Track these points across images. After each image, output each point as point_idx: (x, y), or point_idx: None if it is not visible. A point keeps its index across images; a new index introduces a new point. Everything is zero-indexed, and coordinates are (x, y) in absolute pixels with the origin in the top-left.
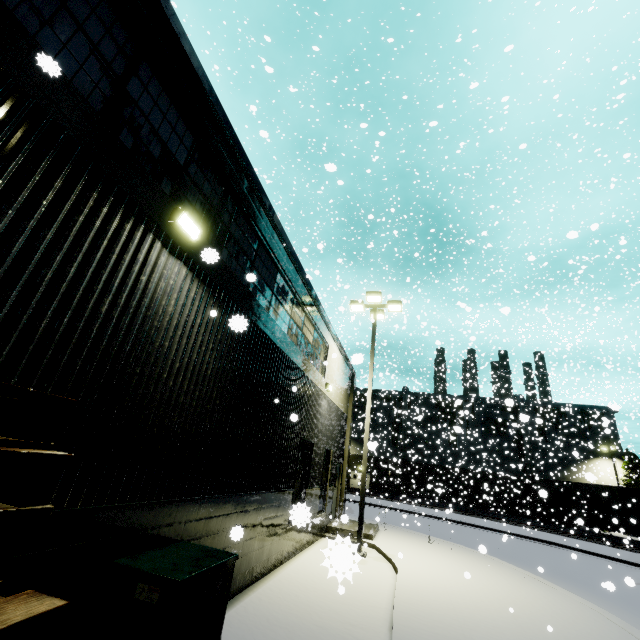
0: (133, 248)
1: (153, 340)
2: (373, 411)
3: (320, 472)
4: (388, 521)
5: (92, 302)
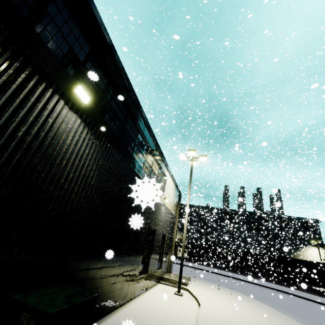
0: (44, 100)
1: (55, 158)
2: (190, 216)
3: (159, 246)
4: (196, 275)
5: (11, 128)
